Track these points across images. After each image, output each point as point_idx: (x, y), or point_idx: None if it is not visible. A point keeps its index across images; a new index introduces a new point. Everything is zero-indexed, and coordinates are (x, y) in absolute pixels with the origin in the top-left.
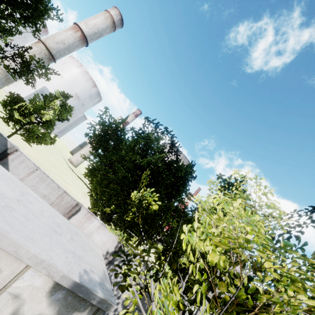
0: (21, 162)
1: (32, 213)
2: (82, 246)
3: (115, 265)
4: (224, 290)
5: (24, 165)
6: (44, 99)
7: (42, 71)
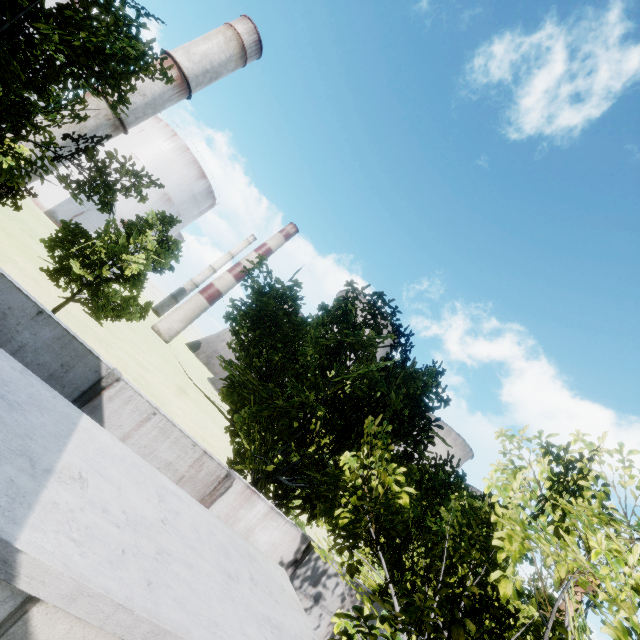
0: (126, 401)
1: (190, 546)
2: (269, 589)
3: (340, 632)
4: None
5: (131, 406)
6: (126, 229)
7: (131, 183)
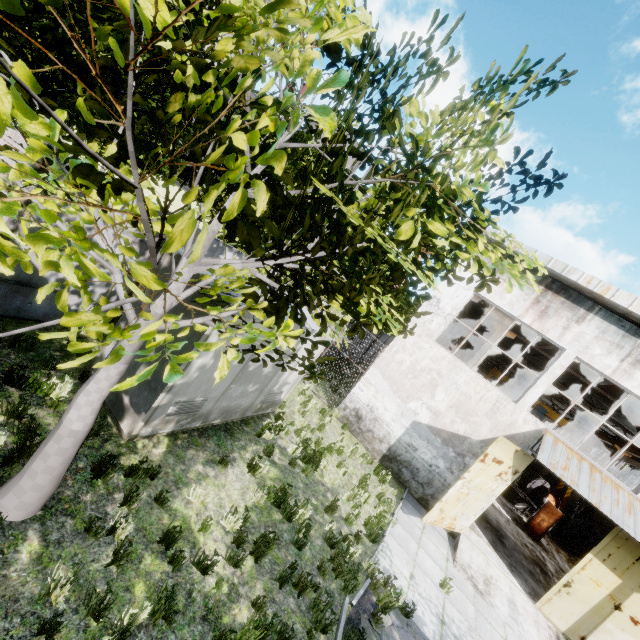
0: None
1: None
2: None
3: None
4: (176, 108)
5: None
6: None
7: None
